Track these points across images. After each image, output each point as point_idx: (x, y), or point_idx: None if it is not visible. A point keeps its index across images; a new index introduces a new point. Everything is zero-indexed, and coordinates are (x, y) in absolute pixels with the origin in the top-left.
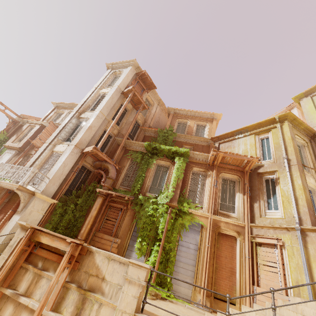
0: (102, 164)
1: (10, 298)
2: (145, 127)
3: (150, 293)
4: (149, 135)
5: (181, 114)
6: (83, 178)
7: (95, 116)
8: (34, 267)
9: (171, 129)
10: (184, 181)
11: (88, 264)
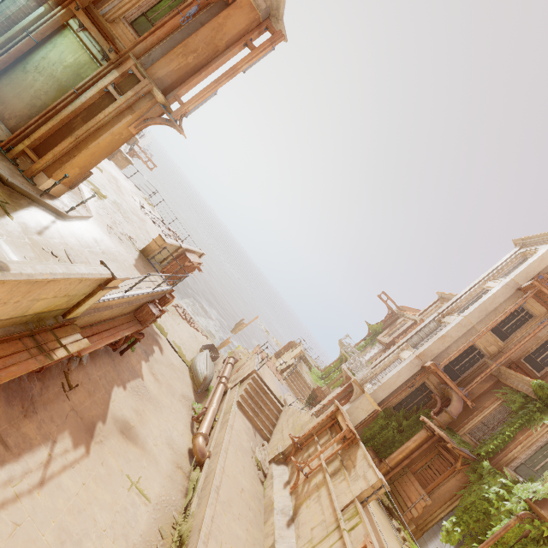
0: (445, 390)
1: (315, 443)
2: None
3: None
4: None
5: None
6: (421, 400)
7: (455, 323)
8: (330, 434)
9: None
10: None
11: (353, 451)
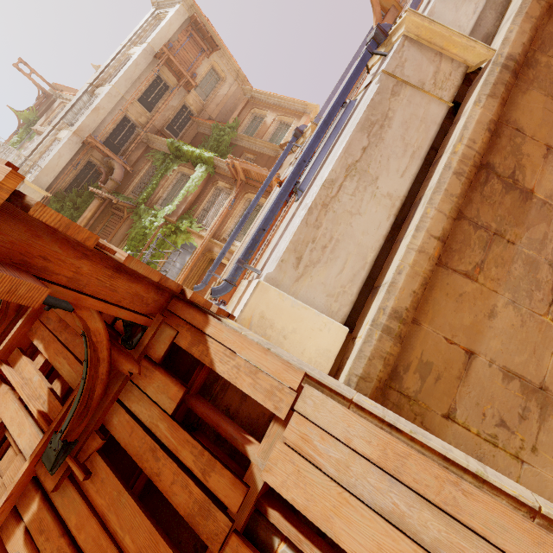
0: (108, 162)
1: None
2: (199, 119)
3: None
4: (203, 132)
5: (260, 101)
6: (91, 178)
7: (105, 93)
8: None
9: (233, 124)
10: (200, 197)
11: None
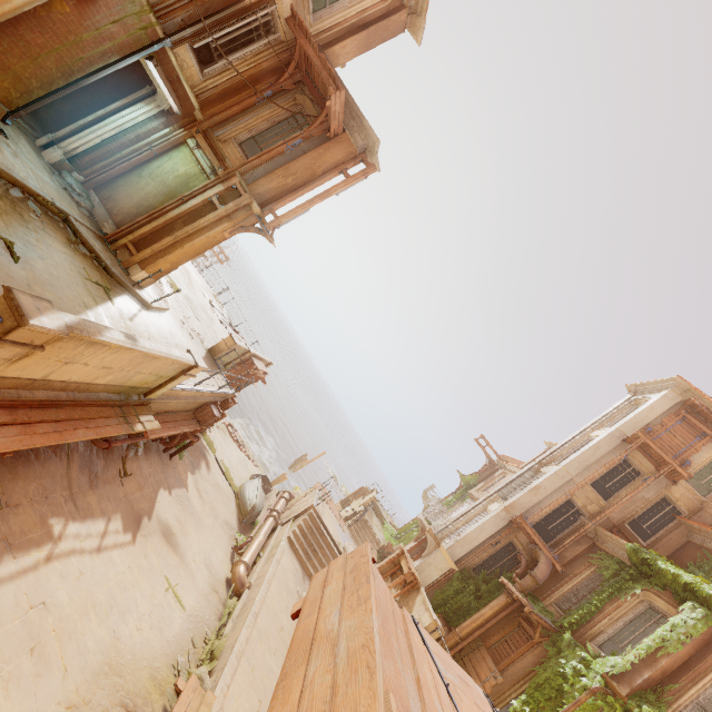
0: (533, 550)
1: None
2: (692, 521)
3: None
4: (699, 543)
5: None
6: (507, 563)
7: (551, 472)
8: (390, 581)
9: None
10: (687, 668)
11: (412, 597)
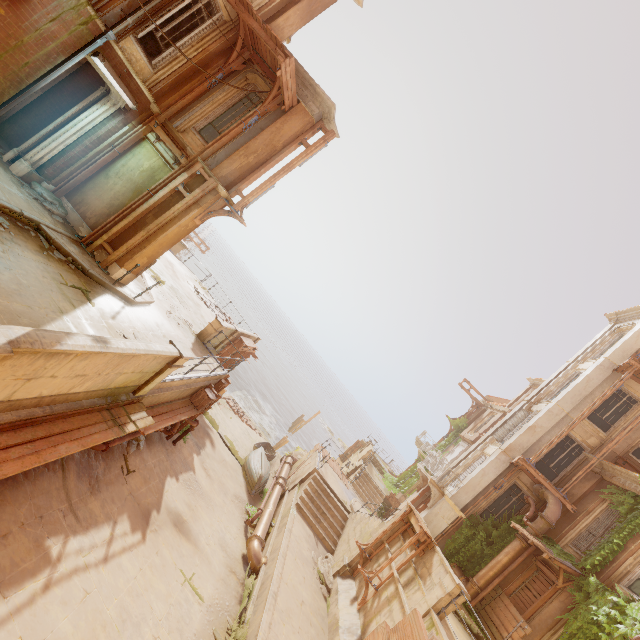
0: (539, 490)
1: (386, 552)
2: None
3: None
4: None
5: None
6: (513, 505)
7: (545, 410)
8: (403, 540)
9: None
10: None
11: (428, 557)
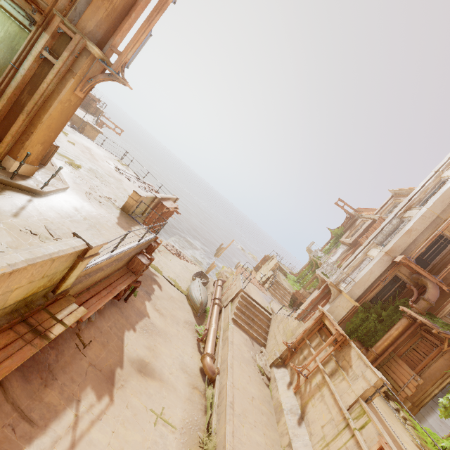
0: (418, 279)
1: (308, 346)
2: None
3: (422, 445)
4: None
5: None
6: (395, 291)
7: (419, 216)
8: (320, 337)
9: None
10: None
11: (346, 352)
